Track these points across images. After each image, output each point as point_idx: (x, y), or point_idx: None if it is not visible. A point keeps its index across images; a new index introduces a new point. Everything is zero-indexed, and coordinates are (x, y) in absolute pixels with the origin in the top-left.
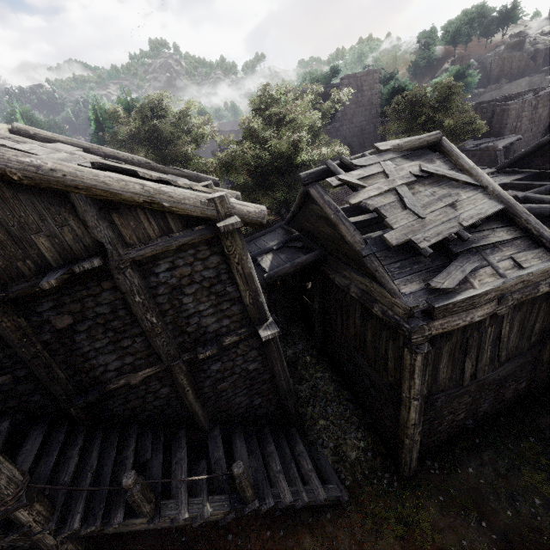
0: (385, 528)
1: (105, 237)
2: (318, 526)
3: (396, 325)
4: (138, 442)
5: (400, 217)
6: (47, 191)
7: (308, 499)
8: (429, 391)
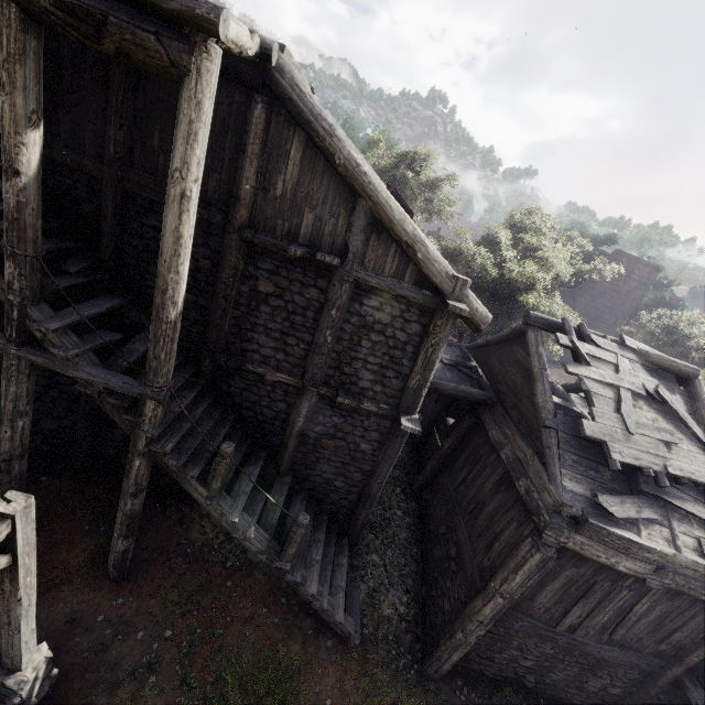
0: (376, 701)
1: (354, 247)
2: (314, 643)
3: (535, 510)
4: (228, 431)
5: (608, 416)
6: (346, 185)
7: (327, 608)
8: (517, 603)
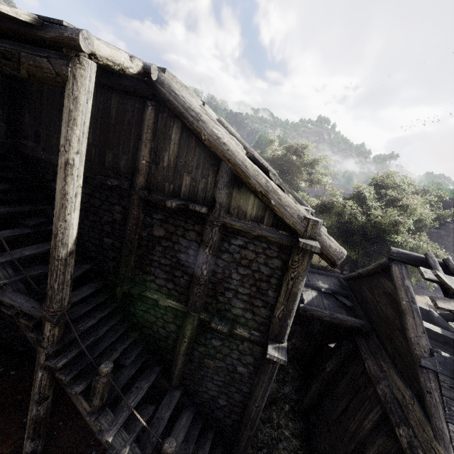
0: None
1: (220, 198)
2: None
3: None
4: (130, 346)
5: None
6: (212, 153)
7: None
8: None
